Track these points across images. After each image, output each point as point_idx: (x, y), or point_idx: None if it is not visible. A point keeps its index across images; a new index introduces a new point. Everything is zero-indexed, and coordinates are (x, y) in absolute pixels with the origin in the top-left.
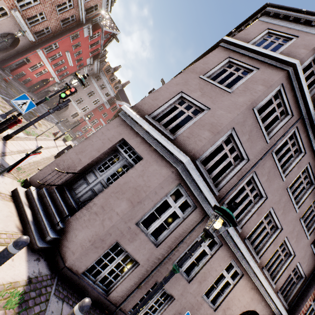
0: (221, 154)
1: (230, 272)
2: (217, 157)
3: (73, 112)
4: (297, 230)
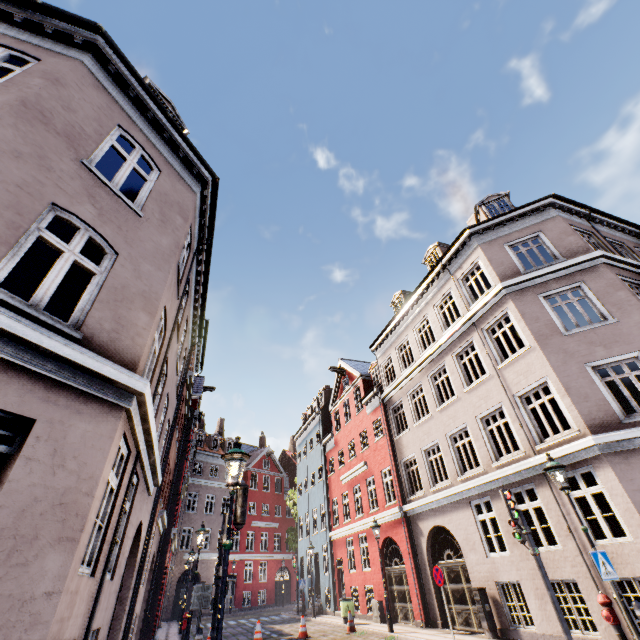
0: None
1: None
2: None
3: (212, 571)
4: None
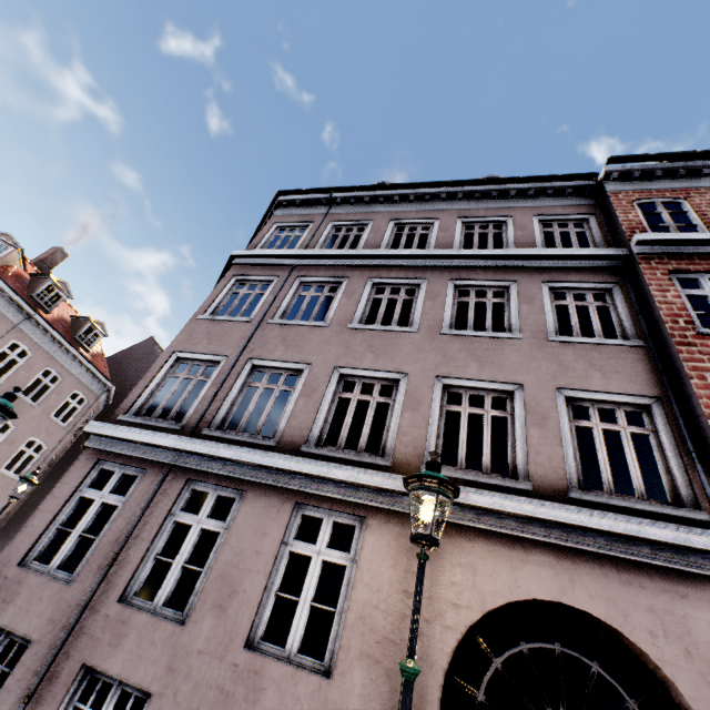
0: (176, 386)
1: (319, 536)
2: (170, 392)
3: None
4: (460, 349)
